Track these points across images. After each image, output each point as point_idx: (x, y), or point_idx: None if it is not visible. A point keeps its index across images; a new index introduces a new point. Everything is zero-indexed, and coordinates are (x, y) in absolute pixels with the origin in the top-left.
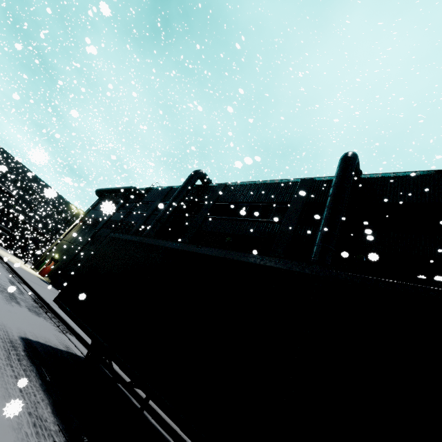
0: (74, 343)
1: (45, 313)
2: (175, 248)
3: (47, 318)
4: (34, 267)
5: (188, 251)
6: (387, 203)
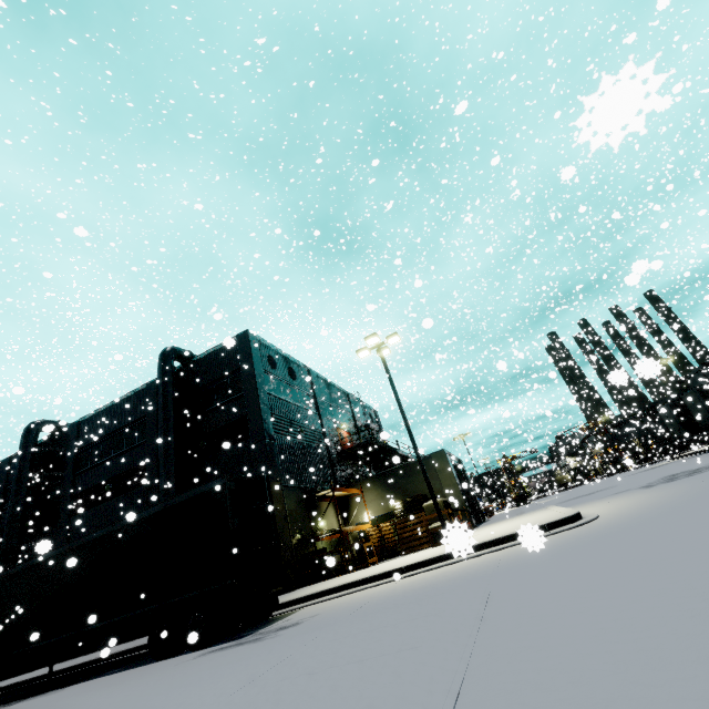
0: None
1: None
2: None
3: None
4: None
5: (7, 576)
6: (210, 383)
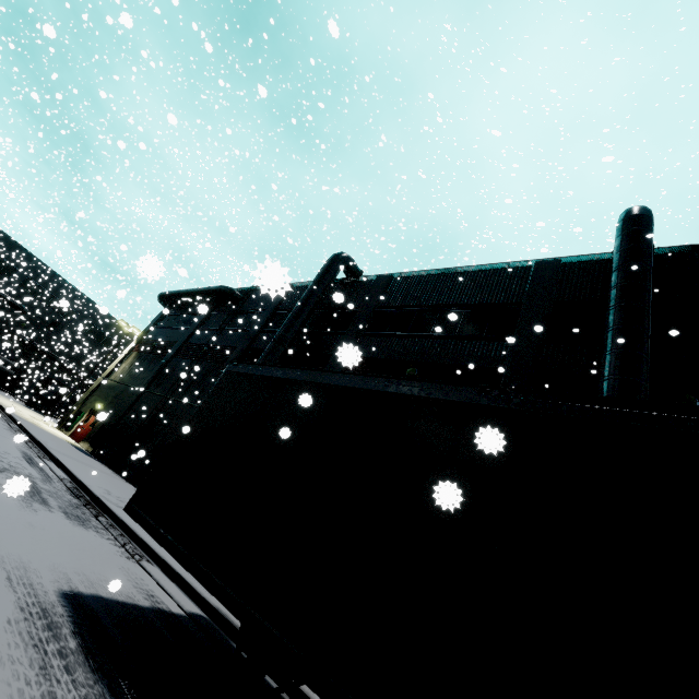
0: (159, 583)
1: (95, 517)
2: (415, 394)
3: (101, 529)
4: (62, 426)
5: (457, 402)
6: None
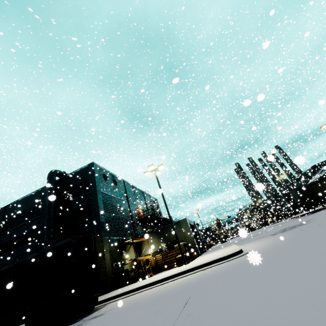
0: None
1: None
2: None
3: None
4: None
5: None
6: (73, 187)
